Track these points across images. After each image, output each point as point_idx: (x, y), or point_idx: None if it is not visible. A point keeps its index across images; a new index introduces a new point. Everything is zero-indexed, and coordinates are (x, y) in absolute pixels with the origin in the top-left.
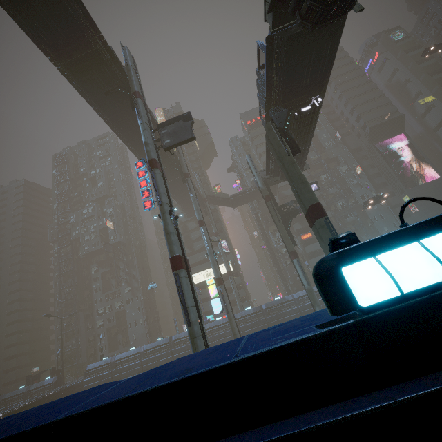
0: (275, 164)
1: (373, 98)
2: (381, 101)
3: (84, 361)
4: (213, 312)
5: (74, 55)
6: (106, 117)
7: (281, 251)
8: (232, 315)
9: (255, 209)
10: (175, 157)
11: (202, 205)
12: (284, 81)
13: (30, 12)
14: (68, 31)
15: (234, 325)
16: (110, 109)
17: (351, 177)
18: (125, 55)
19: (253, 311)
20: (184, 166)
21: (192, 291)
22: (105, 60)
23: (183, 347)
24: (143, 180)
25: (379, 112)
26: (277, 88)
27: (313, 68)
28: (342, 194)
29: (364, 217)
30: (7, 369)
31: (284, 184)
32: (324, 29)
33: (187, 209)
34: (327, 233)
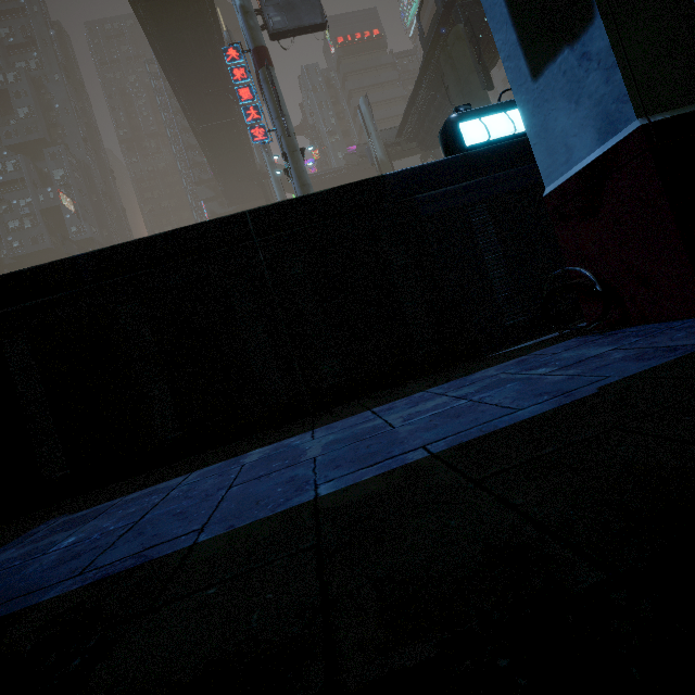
0: (419, 116)
1: None
2: None
3: None
4: None
5: None
6: None
7: None
8: None
9: None
10: (228, 74)
11: (259, 185)
12: None
13: None
14: None
15: None
16: None
17: None
18: None
19: None
20: None
21: None
22: None
23: None
24: (245, 87)
25: None
26: None
27: None
28: None
29: None
30: None
31: None
32: None
33: (229, 190)
34: None
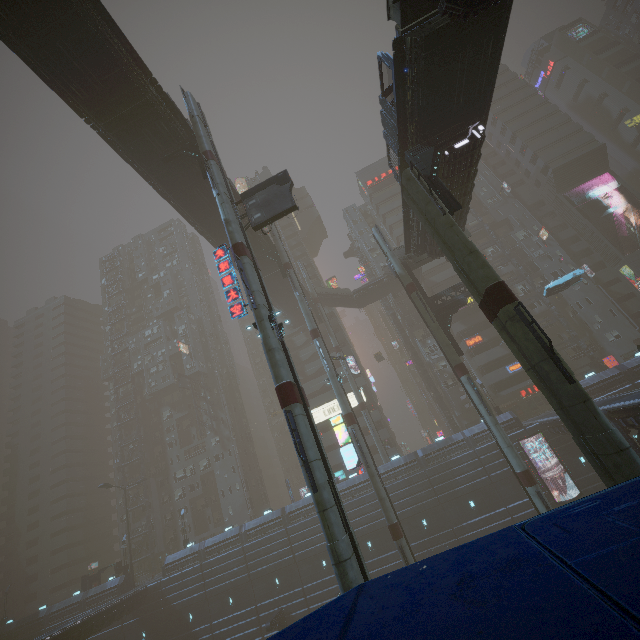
0: (418, 234)
1: (553, 126)
2: (567, 129)
3: (161, 550)
4: (342, 466)
5: (118, 111)
6: (168, 194)
7: (437, 367)
8: (374, 470)
9: (392, 308)
10: (268, 242)
11: (312, 308)
12: (424, 106)
13: (55, 58)
14: (107, 78)
15: (379, 485)
16: (172, 182)
17: (533, 247)
18: (188, 103)
19: (404, 462)
20: (283, 254)
21: (314, 436)
22: (161, 113)
23: (303, 523)
24: (227, 275)
25: (566, 145)
26: (415, 117)
27: (467, 81)
28: (523, 273)
29: (561, 304)
30: (56, 566)
31: (431, 267)
32: (482, 17)
33: (291, 316)
34: (520, 327)
